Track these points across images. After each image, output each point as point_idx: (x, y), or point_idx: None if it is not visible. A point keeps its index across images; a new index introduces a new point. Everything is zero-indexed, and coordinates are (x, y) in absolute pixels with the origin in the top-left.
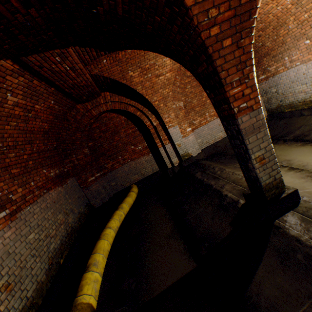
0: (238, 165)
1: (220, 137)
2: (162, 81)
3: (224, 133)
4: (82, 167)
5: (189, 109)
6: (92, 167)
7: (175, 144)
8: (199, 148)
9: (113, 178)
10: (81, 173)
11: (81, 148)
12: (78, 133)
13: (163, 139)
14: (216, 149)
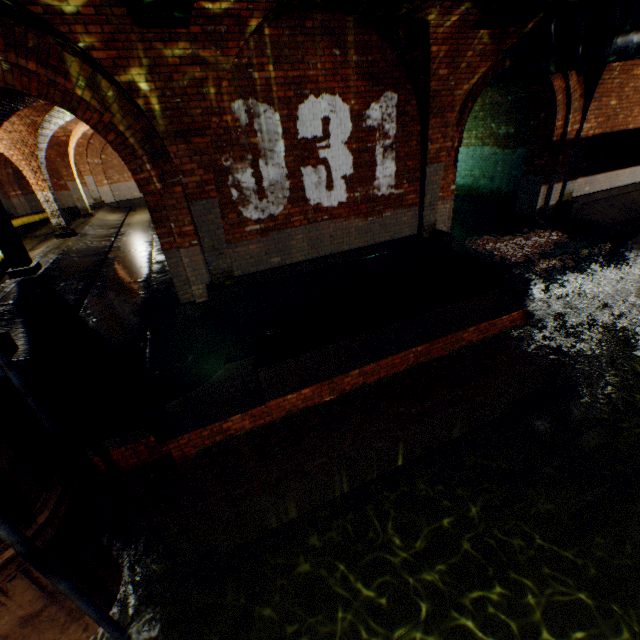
0: (119, 212)
1: (138, 197)
2: (77, 143)
3: (141, 195)
4: (6, 183)
5: (111, 167)
6: (16, 186)
7: (90, 189)
8: (114, 199)
9: (36, 200)
10: (5, 187)
11: (6, 168)
12: (5, 156)
13: (81, 183)
14: (132, 204)
